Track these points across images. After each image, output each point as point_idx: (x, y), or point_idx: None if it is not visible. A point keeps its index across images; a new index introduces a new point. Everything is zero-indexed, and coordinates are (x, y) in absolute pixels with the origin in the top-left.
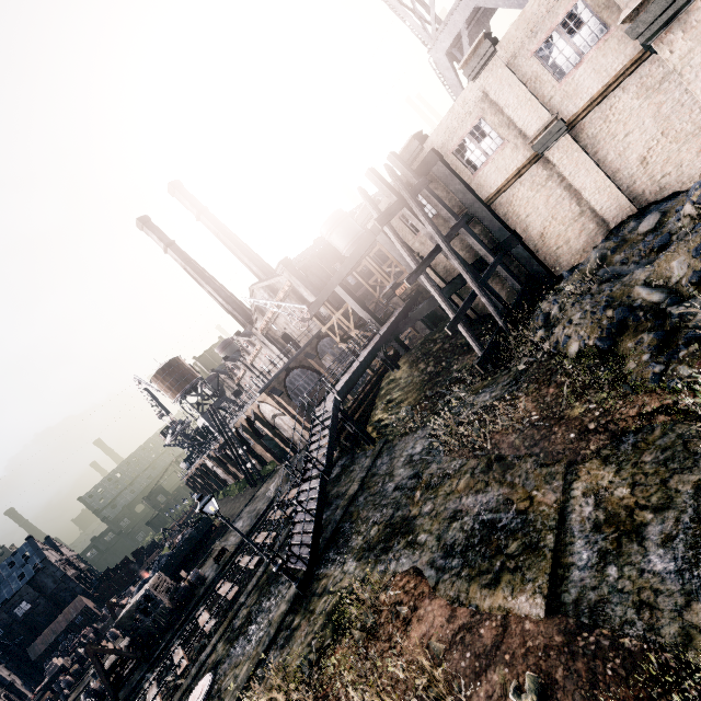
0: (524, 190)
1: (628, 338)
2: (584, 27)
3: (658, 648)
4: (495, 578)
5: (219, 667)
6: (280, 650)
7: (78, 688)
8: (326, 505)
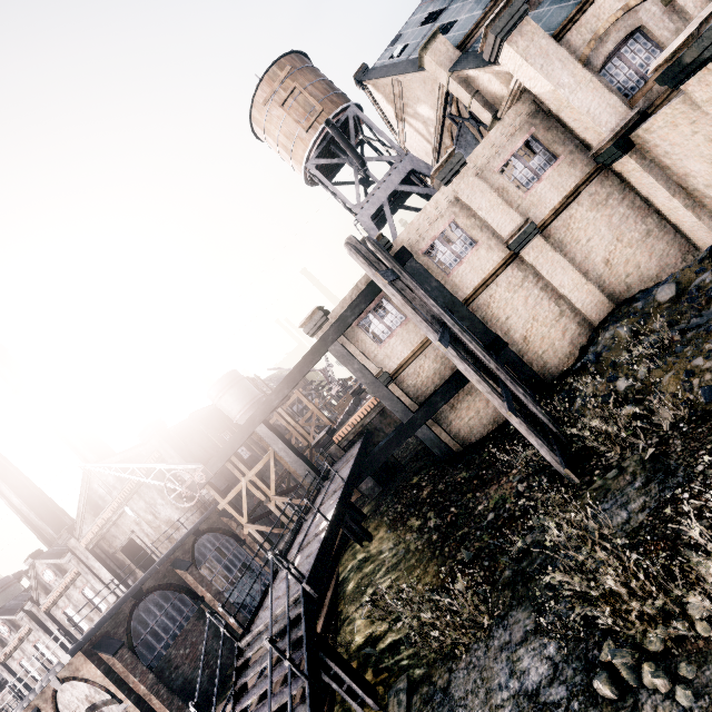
0: (501, 291)
1: None
2: (536, 156)
3: None
4: None
5: None
6: None
7: None
8: None
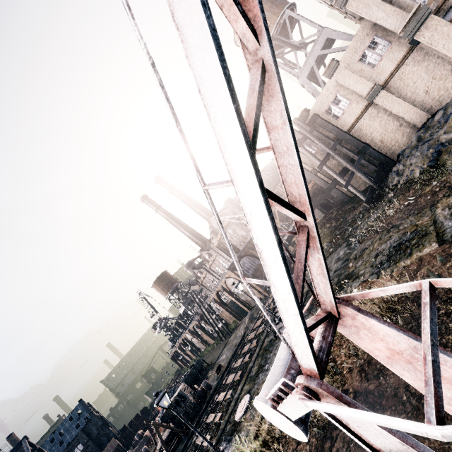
0: (366, 121)
1: (443, 155)
2: (379, 45)
3: None
4: (409, 254)
5: (251, 390)
6: None
7: None
8: None
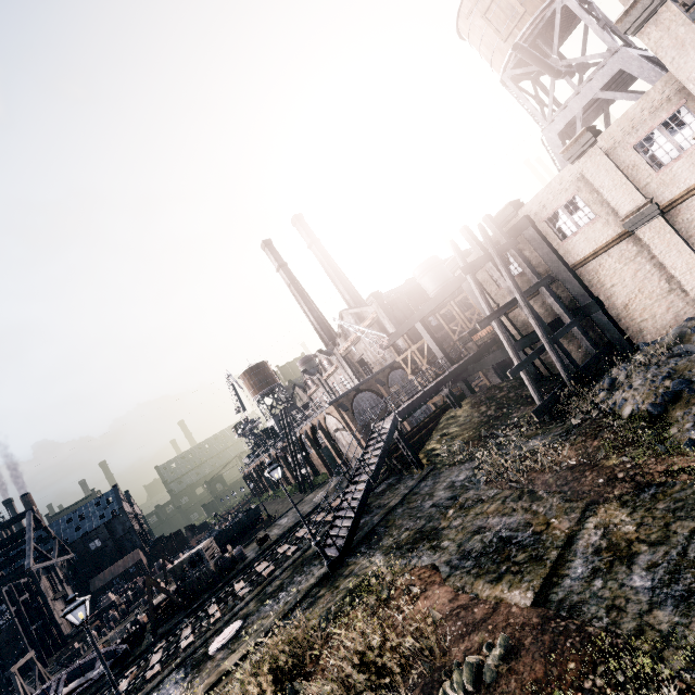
0: (611, 261)
1: (678, 408)
2: (686, 128)
3: (614, 636)
4: (498, 577)
5: (249, 617)
6: (304, 610)
7: (121, 624)
8: (367, 512)
